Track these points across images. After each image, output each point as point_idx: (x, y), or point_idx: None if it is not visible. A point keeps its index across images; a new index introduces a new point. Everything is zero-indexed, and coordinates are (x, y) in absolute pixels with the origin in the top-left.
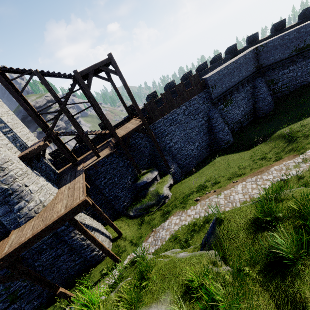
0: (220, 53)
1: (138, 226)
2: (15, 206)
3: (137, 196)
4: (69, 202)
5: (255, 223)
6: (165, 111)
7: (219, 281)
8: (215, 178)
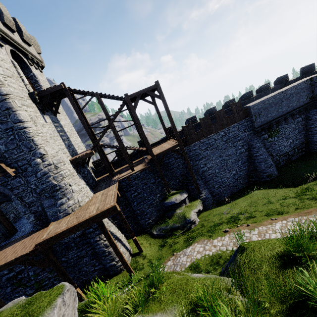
0: (268, 83)
1: (159, 247)
2: (59, 201)
3: (163, 216)
4: (101, 206)
5: (283, 258)
6: (202, 135)
7: (230, 308)
8: (250, 211)
